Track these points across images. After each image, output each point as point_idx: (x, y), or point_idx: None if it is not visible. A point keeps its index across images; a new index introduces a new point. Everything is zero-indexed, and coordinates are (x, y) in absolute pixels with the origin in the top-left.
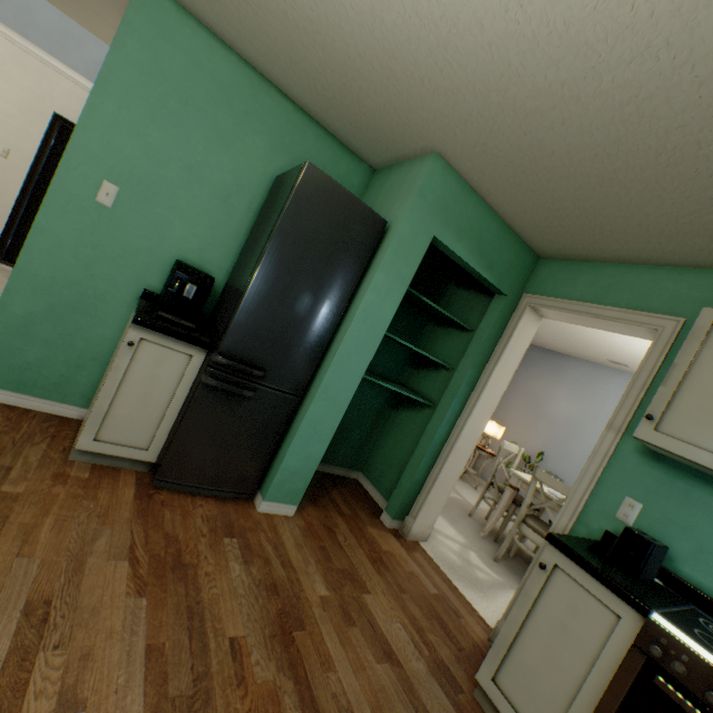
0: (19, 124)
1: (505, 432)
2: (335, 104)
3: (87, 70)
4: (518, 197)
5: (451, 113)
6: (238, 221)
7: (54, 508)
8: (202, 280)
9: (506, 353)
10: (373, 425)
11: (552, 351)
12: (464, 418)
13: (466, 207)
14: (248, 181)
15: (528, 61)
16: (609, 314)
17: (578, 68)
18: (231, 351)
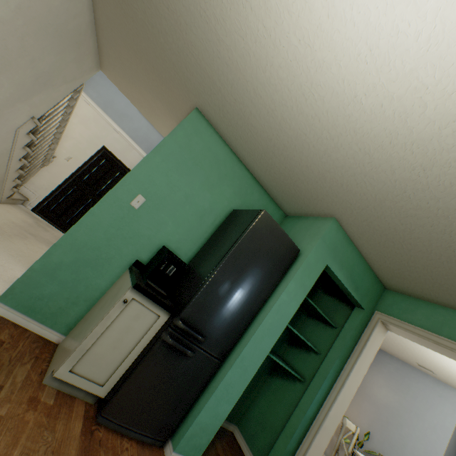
0: (83, 147)
1: None
2: (278, 181)
3: (129, 131)
4: (383, 253)
5: (354, 202)
6: (205, 229)
7: (22, 437)
8: (179, 263)
9: (364, 352)
10: (253, 385)
11: None
12: (330, 399)
13: (346, 250)
14: (217, 208)
15: (418, 193)
16: (447, 344)
17: (452, 204)
18: (187, 318)
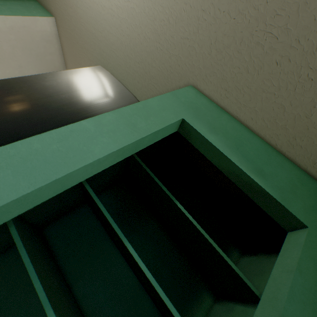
0: None
1: None
2: (143, 90)
3: None
4: (266, 88)
5: (188, 31)
6: None
7: None
8: None
9: None
10: None
11: None
12: None
13: (219, 117)
14: None
15: None
16: None
17: None
18: None
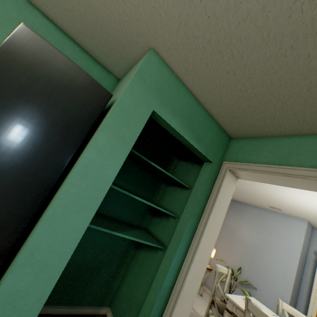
0: None
1: (215, 251)
2: (77, 14)
3: None
4: (216, 83)
5: None
6: None
7: None
8: None
9: (216, 205)
10: (120, 263)
11: (235, 200)
12: (187, 263)
13: (178, 94)
14: None
15: None
16: (298, 173)
17: None
18: None
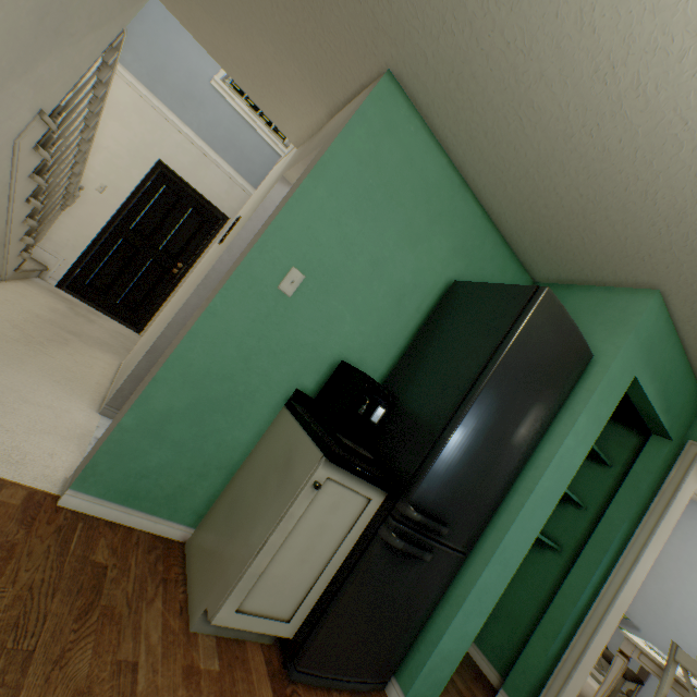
0: (123, 164)
1: None
2: (547, 221)
3: (199, 127)
4: None
5: None
6: (404, 321)
7: None
8: (386, 398)
9: (670, 509)
10: None
11: None
12: (615, 582)
13: (665, 347)
14: (424, 280)
15: None
16: None
17: None
18: (421, 500)
